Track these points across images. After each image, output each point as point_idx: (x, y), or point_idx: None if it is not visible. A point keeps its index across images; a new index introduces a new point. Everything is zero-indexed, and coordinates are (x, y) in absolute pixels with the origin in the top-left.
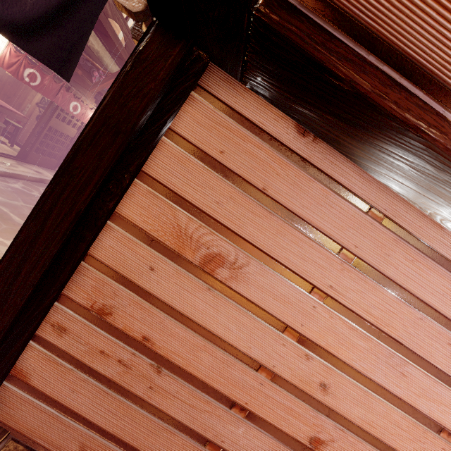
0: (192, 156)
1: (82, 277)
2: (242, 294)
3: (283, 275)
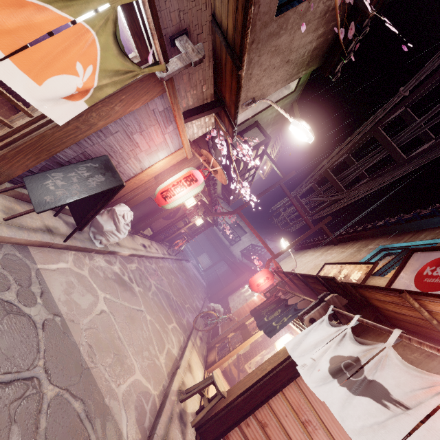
0: None
1: (262, 408)
2: None
3: (330, 439)
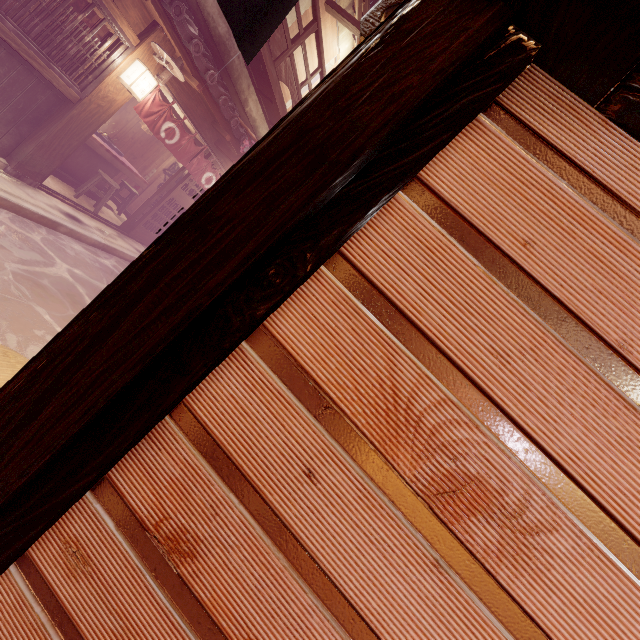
0: (456, 241)
1: (158, 451)
2: (525, 608)
3: None
